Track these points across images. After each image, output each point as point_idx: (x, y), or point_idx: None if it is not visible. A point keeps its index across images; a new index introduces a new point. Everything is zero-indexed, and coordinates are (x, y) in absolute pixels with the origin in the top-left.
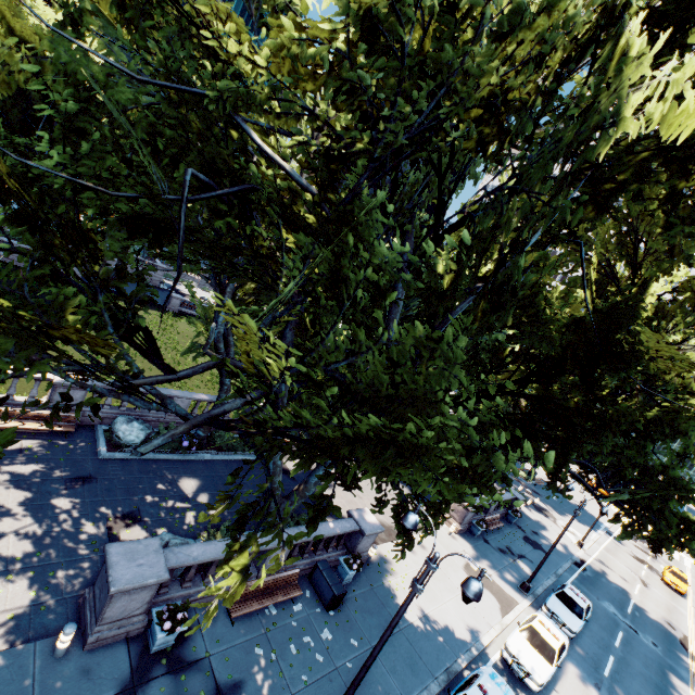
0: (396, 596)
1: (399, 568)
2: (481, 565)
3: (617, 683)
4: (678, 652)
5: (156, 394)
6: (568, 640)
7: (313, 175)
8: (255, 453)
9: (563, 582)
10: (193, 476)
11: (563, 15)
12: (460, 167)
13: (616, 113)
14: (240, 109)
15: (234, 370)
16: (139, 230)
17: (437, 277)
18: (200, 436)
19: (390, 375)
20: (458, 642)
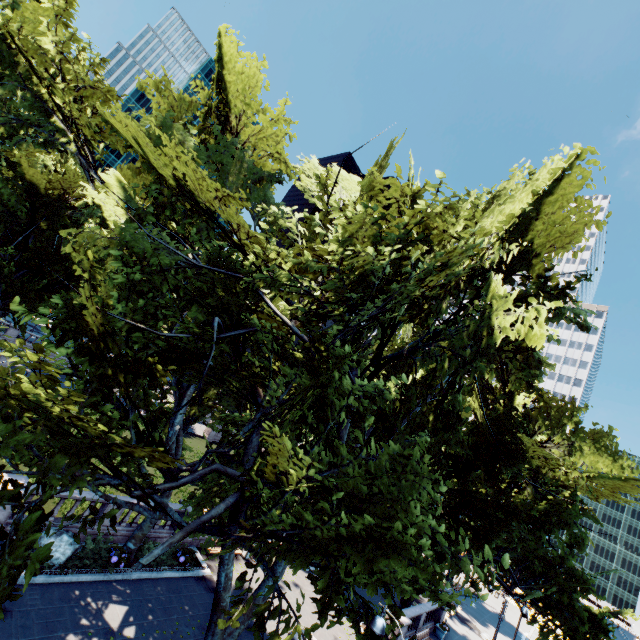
0: None
1: None
2: None
3: None
4: None
5: (162, 502)
6: None
7: (298, 323)
8: (259, 557)
9: None
10: (119, 601)
11: (455, 268)
12: (393, 322)
13: (495, 329)
14: (264, 287)
15: (254, 479)
16: (168, 358)
17: (391, 402)
18: (130, 548)
19: (364, 479)
20: None
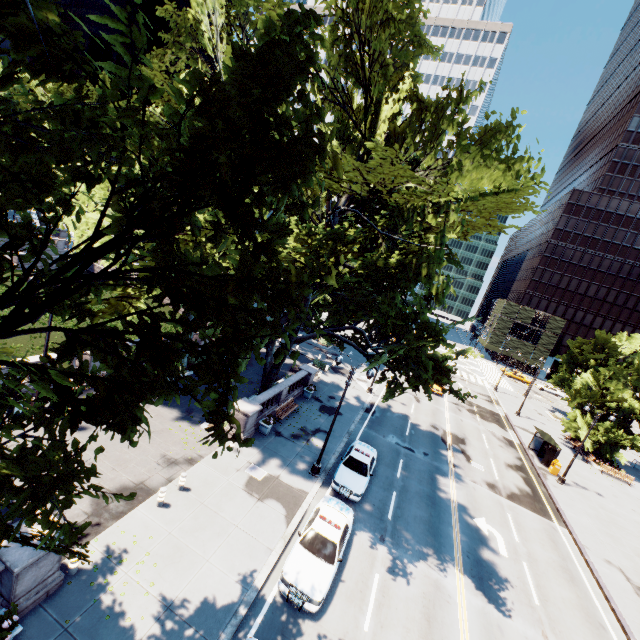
0: (119, 609)
1: (136, 551)
2: (269, 469)
3: (399, 520)
4: (441, 450)
5: None
6: (353, 512)
7: None
8: None
9: (355, 437)
10: None
11: None
12: None
13: None
14: None
15: None
16: None
17: None
18: None
19: None
20: (220, 614)
